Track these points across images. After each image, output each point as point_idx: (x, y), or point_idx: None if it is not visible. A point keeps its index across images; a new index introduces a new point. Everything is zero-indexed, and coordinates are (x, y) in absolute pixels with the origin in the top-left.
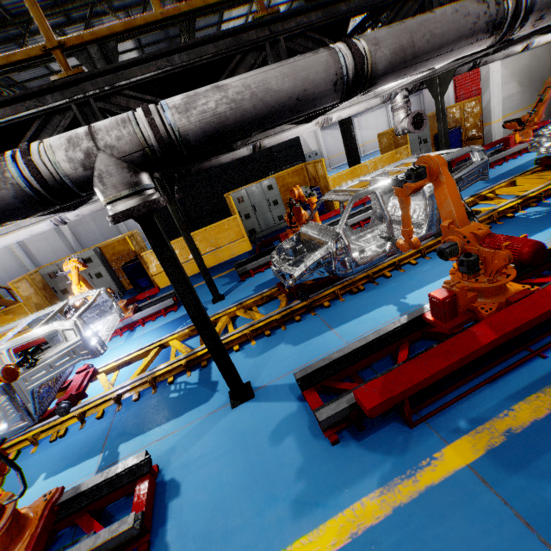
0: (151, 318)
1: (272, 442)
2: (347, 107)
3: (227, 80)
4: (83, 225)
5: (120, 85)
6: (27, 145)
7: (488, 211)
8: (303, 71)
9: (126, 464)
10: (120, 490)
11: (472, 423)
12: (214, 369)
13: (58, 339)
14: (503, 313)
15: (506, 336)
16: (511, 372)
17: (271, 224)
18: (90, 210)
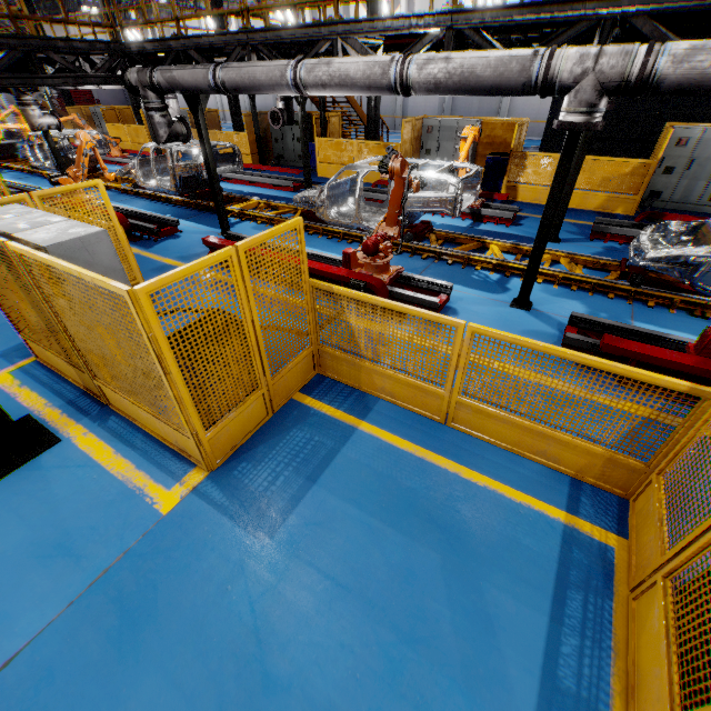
0: (484, 220)
1: (522, 334)
2: None
3: None
4: None
5: (650, 11)
6: (554, 51)
7: None
8: None
9: (441, 282)
10: (430, 292)
11: (664, 410)
12: (512, 282)
13: (425, 190)
14: None
15: None
16: None
17: (691, 199)
18: None
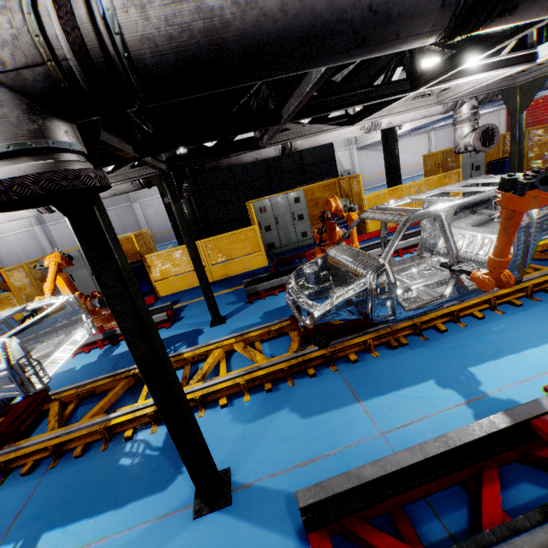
0: None
1: None
2: (402, 111)
3: None
4: None
5: None
6: None
7: None
8: None
9: None
10: None
11: None
12: None
13: None
14: None
15: None
16: None
17: (293, 240)
18: None
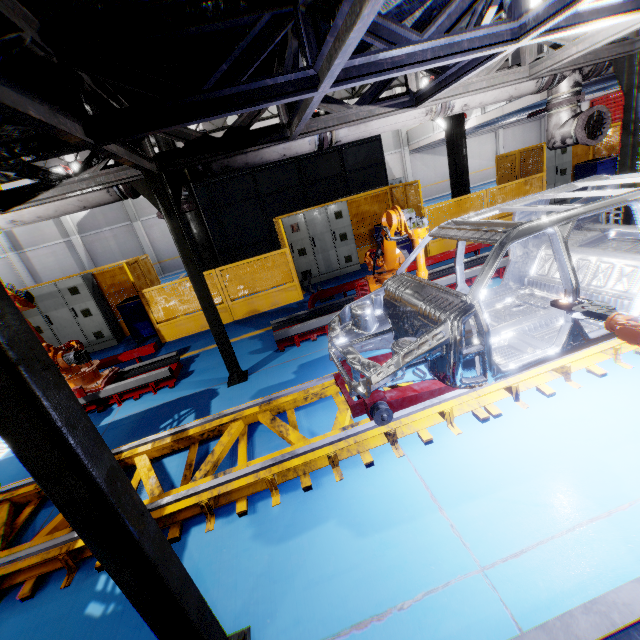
0: (133, 395)
1: None
2: (482, 88)
3: None
4: (102, 242)
5: None
6: None
7: None
8: None
9: None
10: None
11: None
12: (189, 554)
13: None
14: None
15: None
16: None
17: (334, 266)
18: (37, 215)
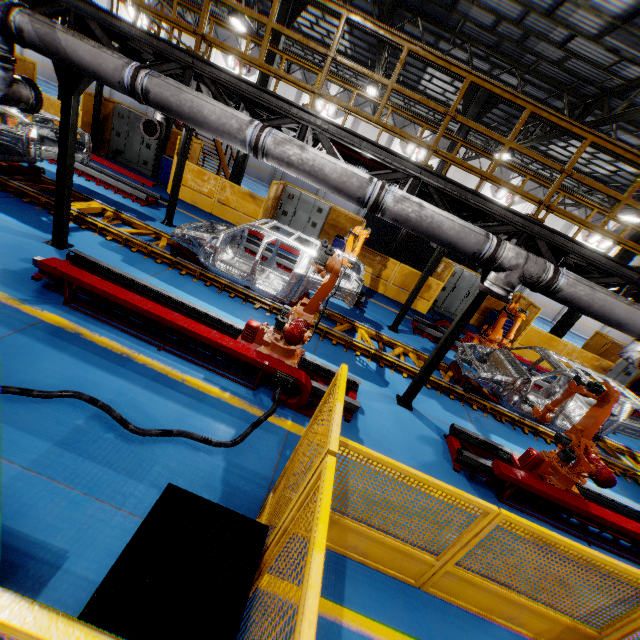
0: None
1: (420, 440)
2: None
3: (599, 288)
4: None
5: (549, 240)
6: (501, 241)
7: (627, 466)
8: (635, 316)
9: (351, 378)
10: None
11: None
12: (387, 374)
13: None
14: (595, 506)
15: (588, 514)
16: (567, 534)
17: (451, 310)
18: None
